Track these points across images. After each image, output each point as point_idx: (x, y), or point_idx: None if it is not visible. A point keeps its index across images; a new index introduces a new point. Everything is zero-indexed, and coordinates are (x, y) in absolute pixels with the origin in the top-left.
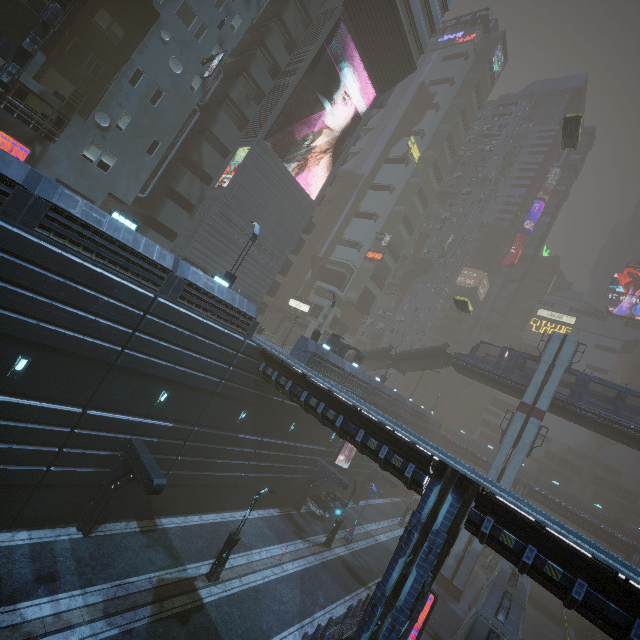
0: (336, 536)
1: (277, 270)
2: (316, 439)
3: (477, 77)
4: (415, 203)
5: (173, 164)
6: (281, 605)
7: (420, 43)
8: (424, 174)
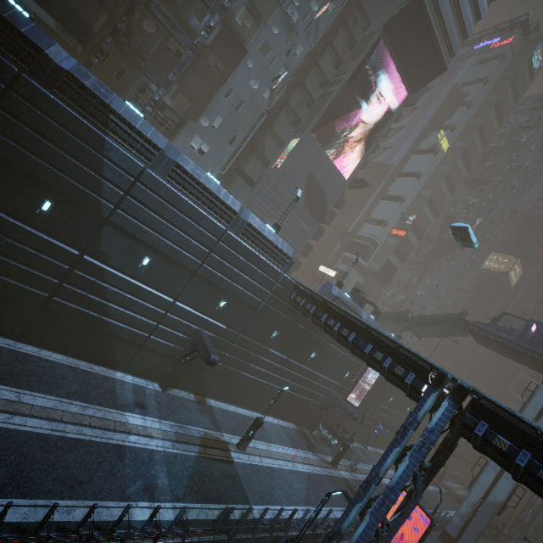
0: (342, 462)
1: (311, 234)
2: (331, 373)
3: (513, 74)
4: (442, 188)
5: (244, 152)
6: (290, 488)
7: (451, 48)
8: (452, 162)
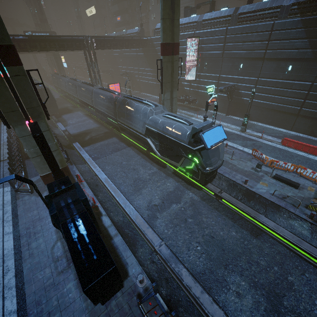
0: None
1: None
2: None
3: None
4: None
5: None
6: None
7: None
8: None
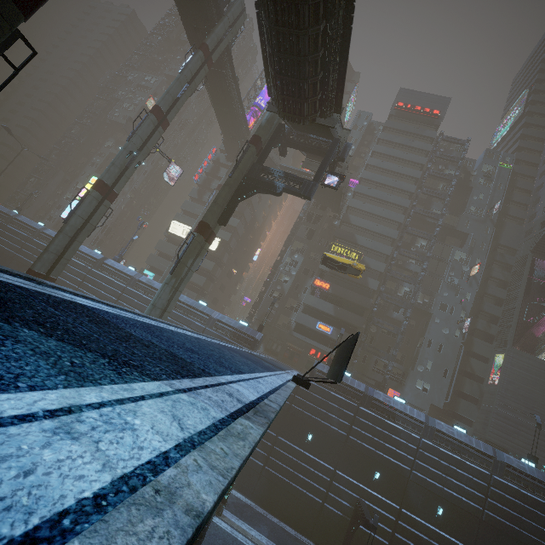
0: None
1: None
2: None
3: None
4: None
5: (457, 377)
6: None
7: None
8: None
